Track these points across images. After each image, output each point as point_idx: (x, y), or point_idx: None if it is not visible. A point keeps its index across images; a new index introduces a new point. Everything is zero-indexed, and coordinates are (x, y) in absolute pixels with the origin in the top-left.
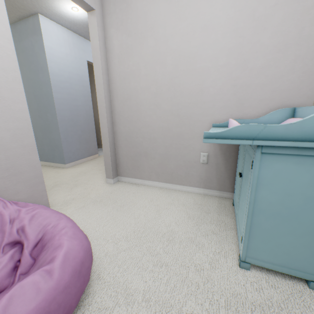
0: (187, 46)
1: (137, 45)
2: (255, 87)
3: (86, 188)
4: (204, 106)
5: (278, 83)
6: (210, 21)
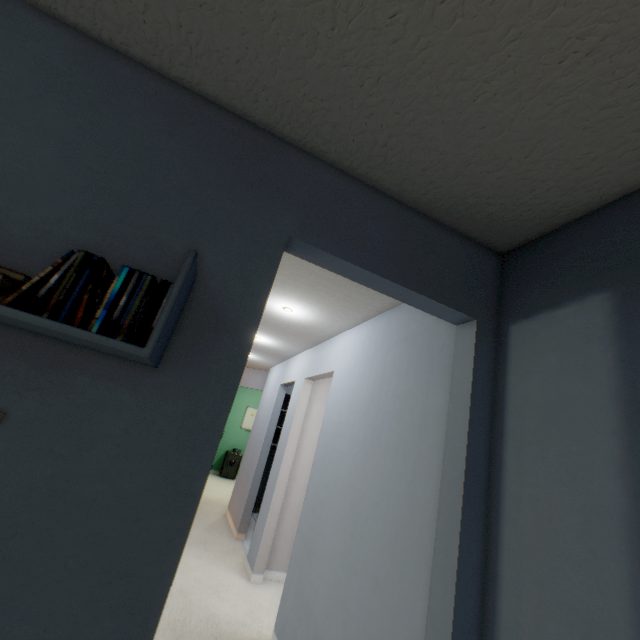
0: None
1: None
2: None
3: (238, 592)
4: None
5: None
6: None
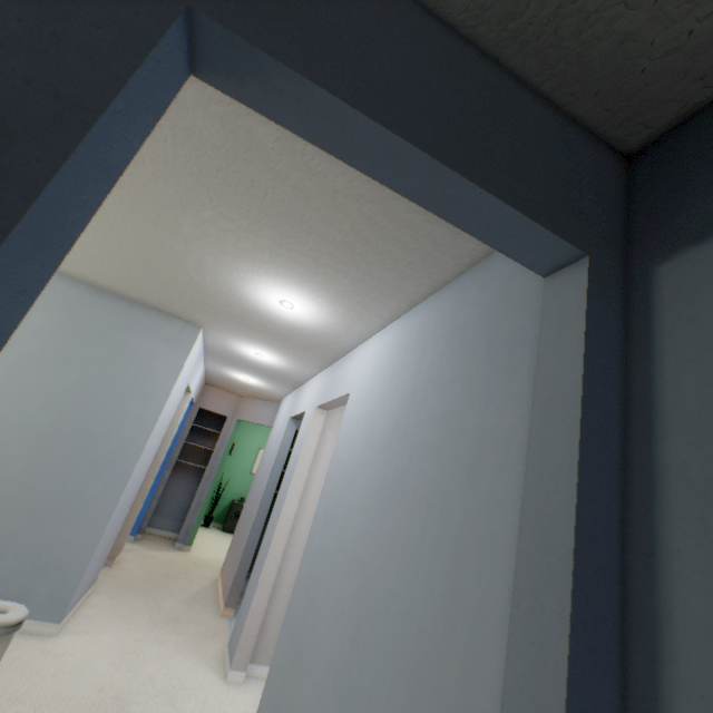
0: None
1: None
2: None
3: (203, 699)
4: None
5: None
6: None
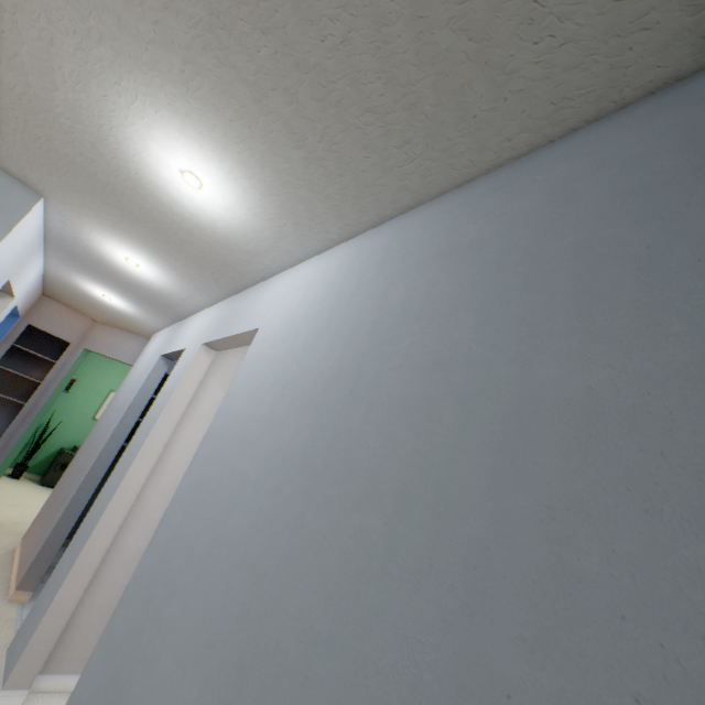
0: None
1: None
2: None
3: None
4: None
5: None
6: None
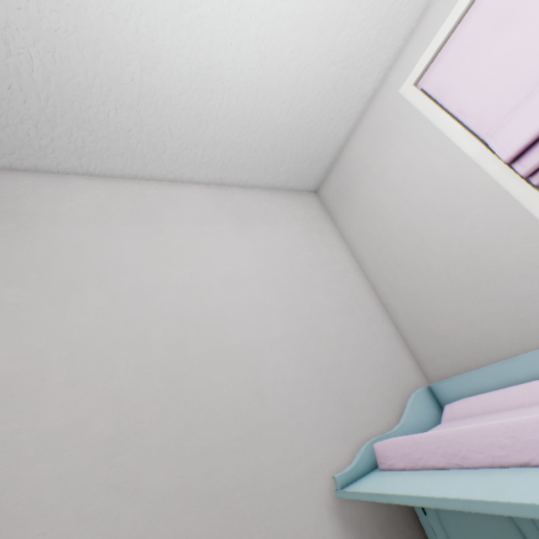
0: (200, 306)
1: (42, 304)
2: (349, 366)
3: None
4: (280, 432)
5: (371, 354)
6: (234, 273)
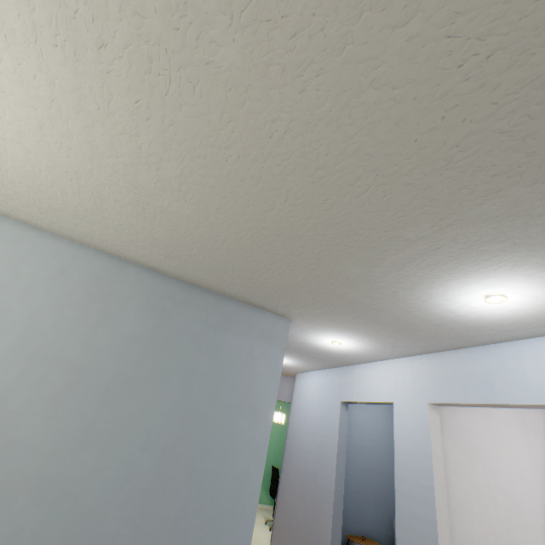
0: (511, 488)
1: (465, 463)
2: None
3: None
4: None
5: None
6: (522, 469)
